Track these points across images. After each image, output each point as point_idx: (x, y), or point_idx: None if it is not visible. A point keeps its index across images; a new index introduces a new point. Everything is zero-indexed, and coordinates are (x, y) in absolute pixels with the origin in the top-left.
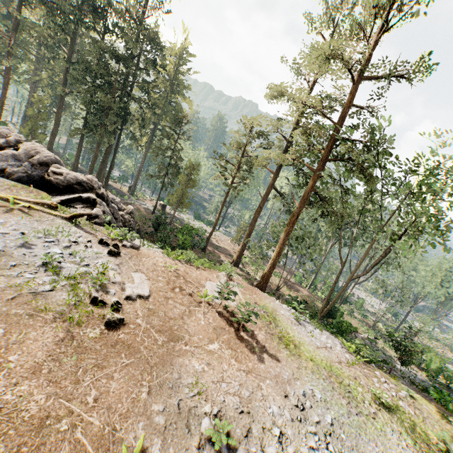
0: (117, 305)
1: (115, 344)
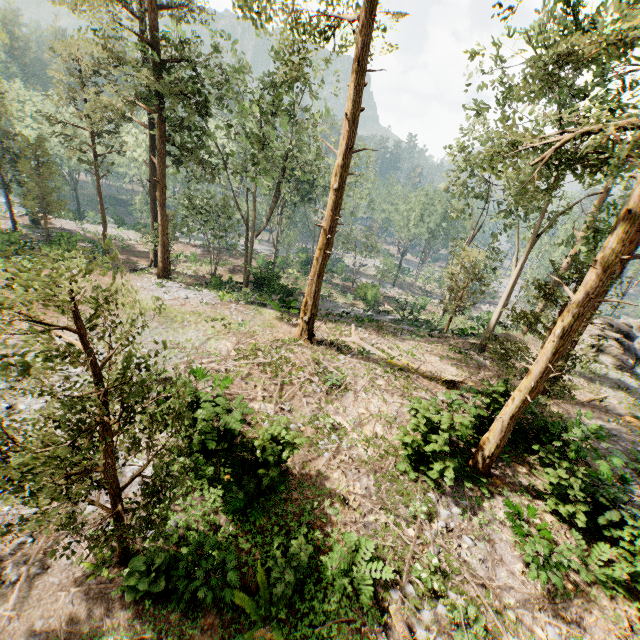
0: None
1: None
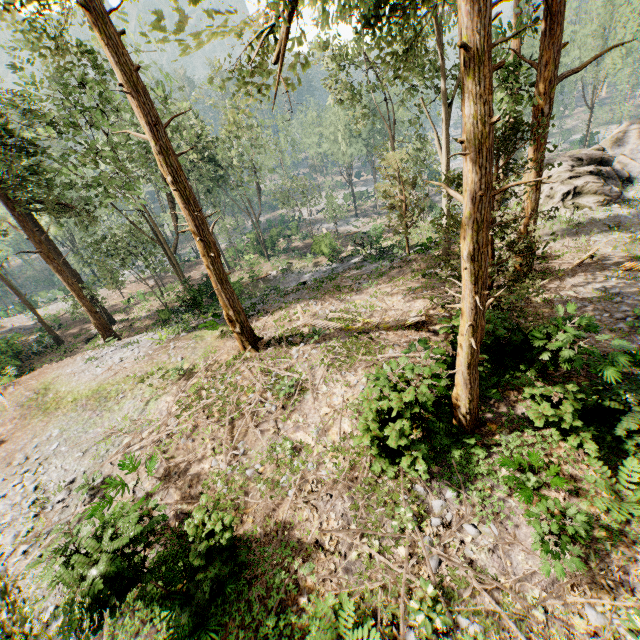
0: None
1: None
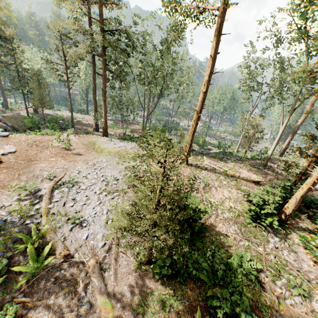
0: None
1: None
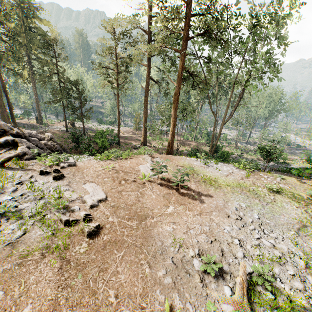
0: (88, 217)
1: (104, 247)
